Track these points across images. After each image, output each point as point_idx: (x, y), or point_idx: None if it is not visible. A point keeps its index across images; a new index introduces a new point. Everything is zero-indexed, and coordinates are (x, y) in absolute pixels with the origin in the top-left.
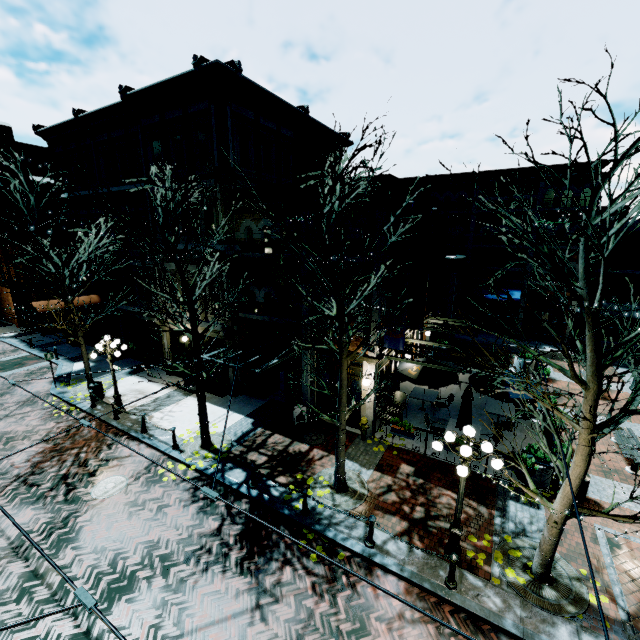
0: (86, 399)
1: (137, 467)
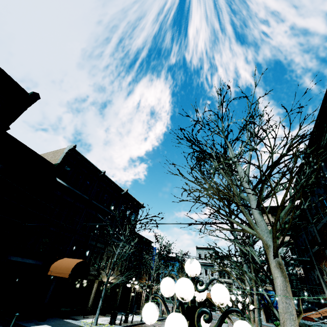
0: (111, 326)
1: (157, 324)
